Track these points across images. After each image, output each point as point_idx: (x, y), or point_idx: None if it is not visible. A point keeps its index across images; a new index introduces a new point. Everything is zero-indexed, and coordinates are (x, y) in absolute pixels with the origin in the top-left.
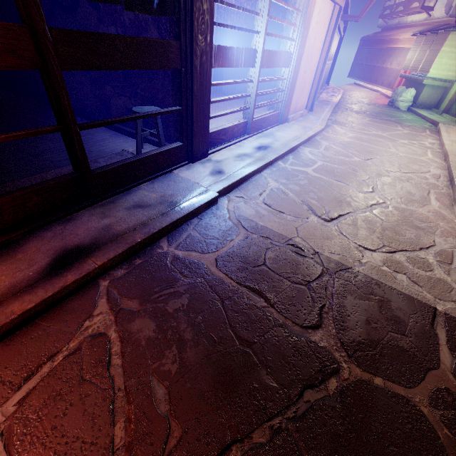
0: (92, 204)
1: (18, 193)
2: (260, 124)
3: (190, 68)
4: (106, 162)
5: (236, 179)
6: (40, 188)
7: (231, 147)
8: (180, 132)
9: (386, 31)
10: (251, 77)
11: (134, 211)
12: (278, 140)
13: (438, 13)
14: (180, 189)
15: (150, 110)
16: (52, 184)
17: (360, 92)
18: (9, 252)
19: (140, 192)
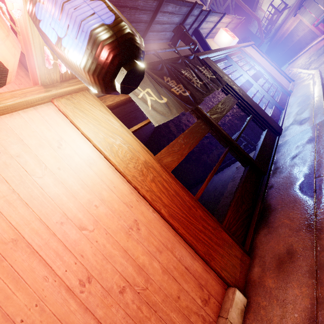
0: (268, 176)
1: (240, 184)
2: (282, 102)
3: (240, 98)
4: (238, 173)
5: (323, 109)
6: (244, 178)
7: (285, 118)
8: (260, 126)
9: (273, 38)
10: (256, 89)
11: (296, 158)
12: (305, 94)
13: (292, 1)
14: (299, 138)
15: (234, 135)
16: (246, 174)
17: (300, 58)
18: (270, 210)
19: (281, 157)
